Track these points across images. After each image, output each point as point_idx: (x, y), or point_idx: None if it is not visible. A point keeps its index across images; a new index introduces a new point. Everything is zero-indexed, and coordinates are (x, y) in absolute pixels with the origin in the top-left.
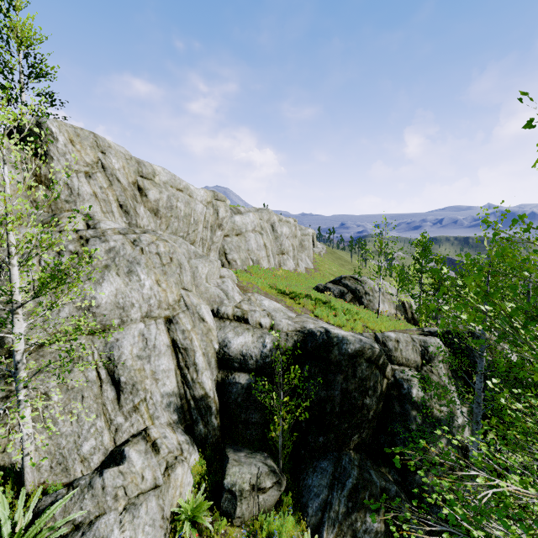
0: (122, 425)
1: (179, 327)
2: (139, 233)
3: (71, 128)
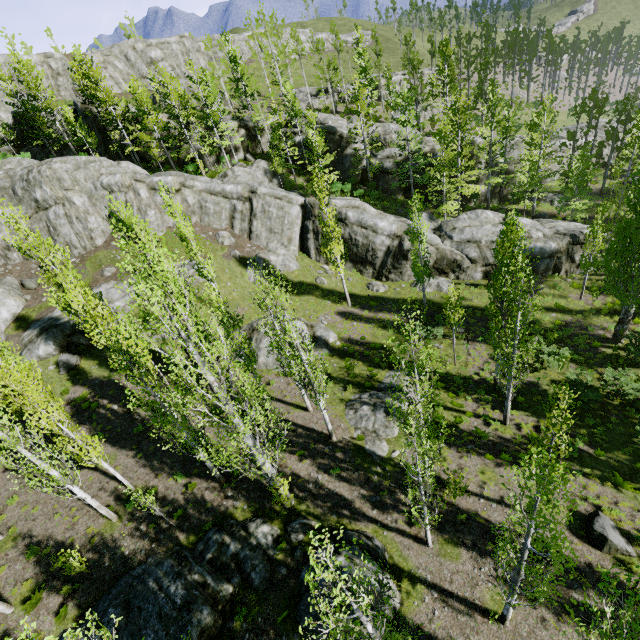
0: None
1: None
2: None
3: None
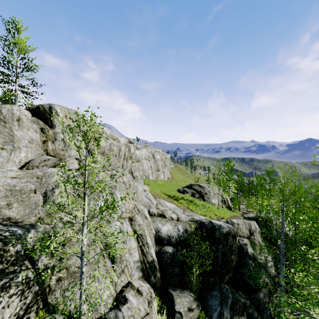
0: (117, 281)
1: (137, 223)
2: (110, 170)
3: (66, 109)
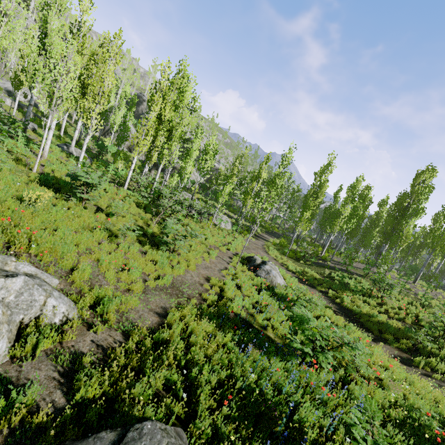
0: None
1: None
2: None
3: None
